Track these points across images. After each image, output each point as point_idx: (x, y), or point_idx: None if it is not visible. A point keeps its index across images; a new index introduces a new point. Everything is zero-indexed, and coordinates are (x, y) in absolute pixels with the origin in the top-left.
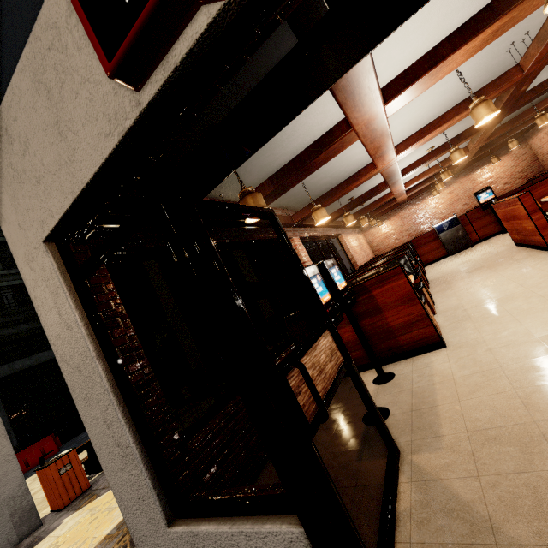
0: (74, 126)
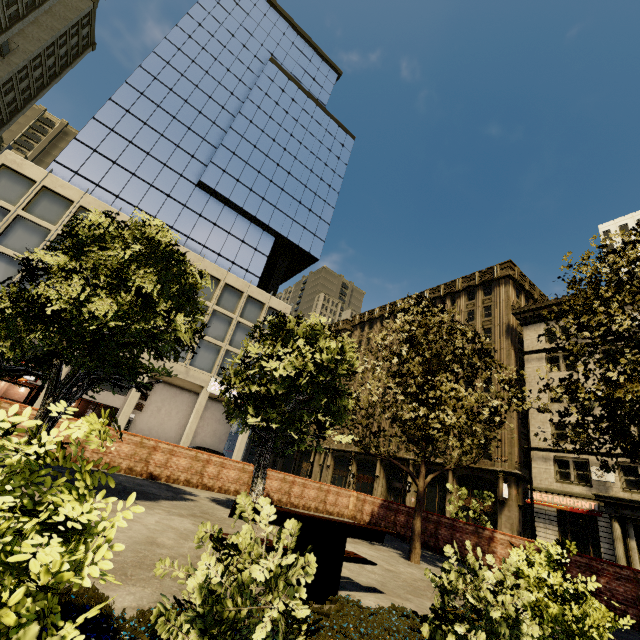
0: None
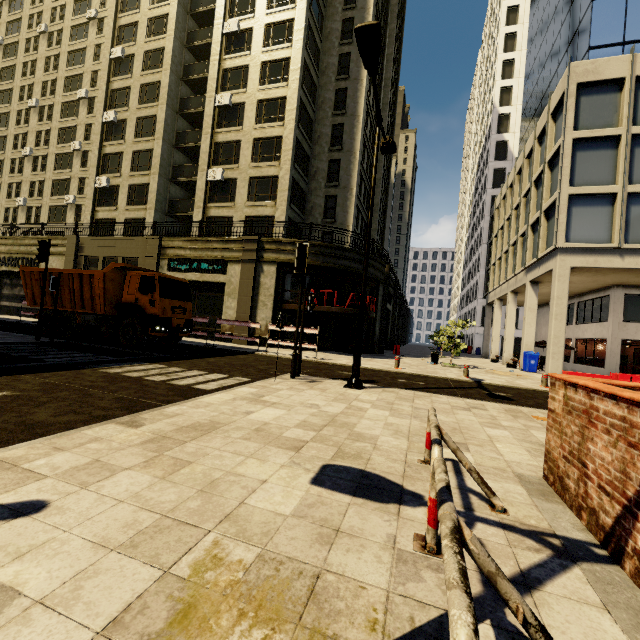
0: (638, 335)
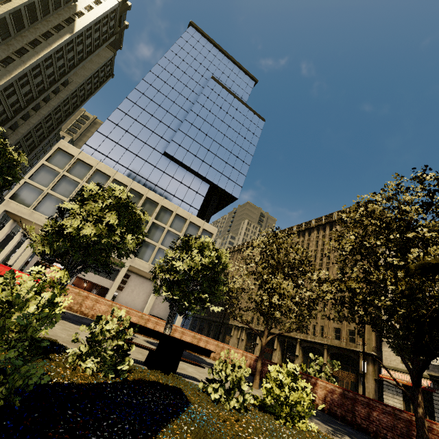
0: None
